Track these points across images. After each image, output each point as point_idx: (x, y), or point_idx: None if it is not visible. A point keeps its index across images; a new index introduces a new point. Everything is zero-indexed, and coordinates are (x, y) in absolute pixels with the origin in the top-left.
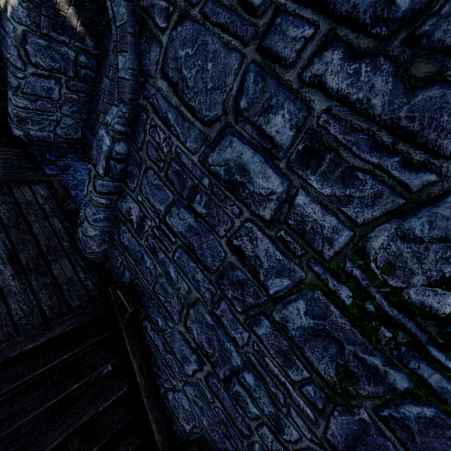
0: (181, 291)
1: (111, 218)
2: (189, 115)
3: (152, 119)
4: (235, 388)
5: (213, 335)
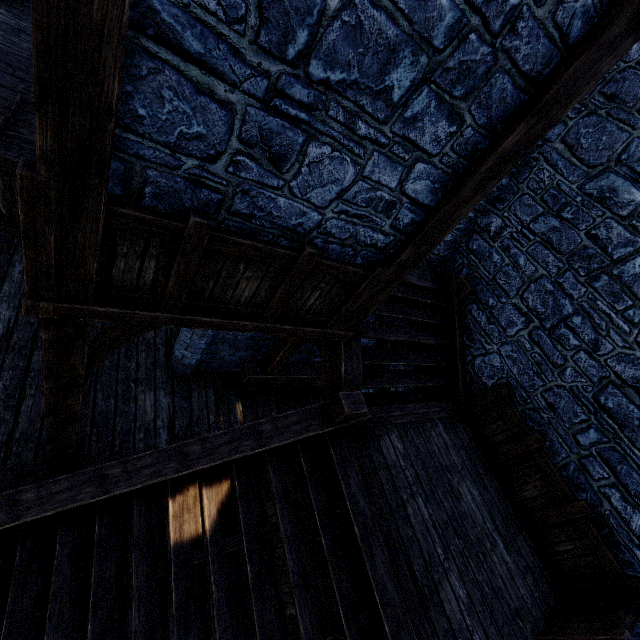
0: (526, 273)
1: (465, 231)
2: (577, 163)
3: (541, 165)
4: (560, 331)
5: (549, 298)
